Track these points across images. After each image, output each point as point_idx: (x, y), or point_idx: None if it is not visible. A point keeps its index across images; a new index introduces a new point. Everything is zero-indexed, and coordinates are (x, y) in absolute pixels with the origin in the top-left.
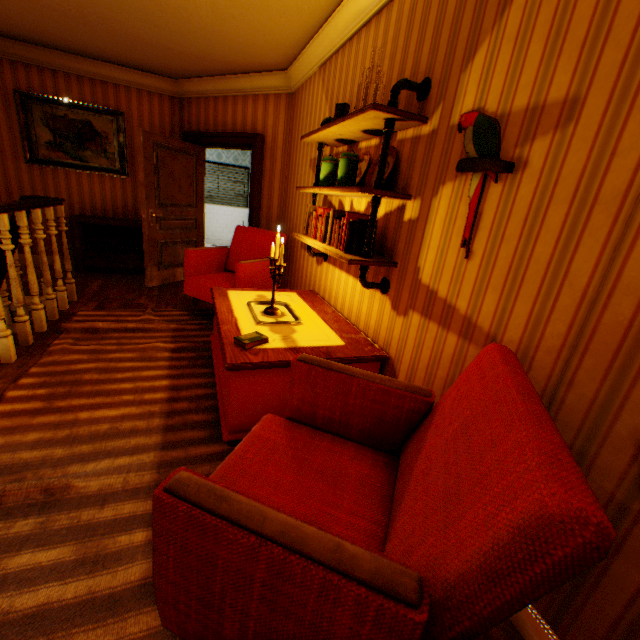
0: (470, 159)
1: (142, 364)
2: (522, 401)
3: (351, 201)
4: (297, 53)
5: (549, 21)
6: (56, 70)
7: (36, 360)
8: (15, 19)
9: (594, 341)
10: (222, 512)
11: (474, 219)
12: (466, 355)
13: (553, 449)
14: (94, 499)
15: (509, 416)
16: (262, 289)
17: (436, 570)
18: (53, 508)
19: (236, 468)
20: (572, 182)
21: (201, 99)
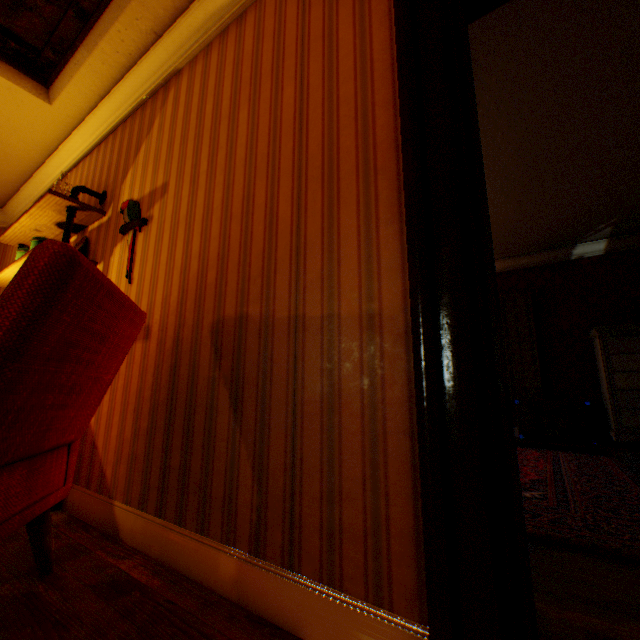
0: (127, 223)
1: None
2: None
3: None
4: (13, 193)
5: (155, 156)
6: None
7: None
8: None
9: (189, 291)
10: None
11: (133, 257)
12: (136, 352)
13: None
14: None
15: None
16: None
17: None
18: None
19: None
20: (171, 218)
21: None
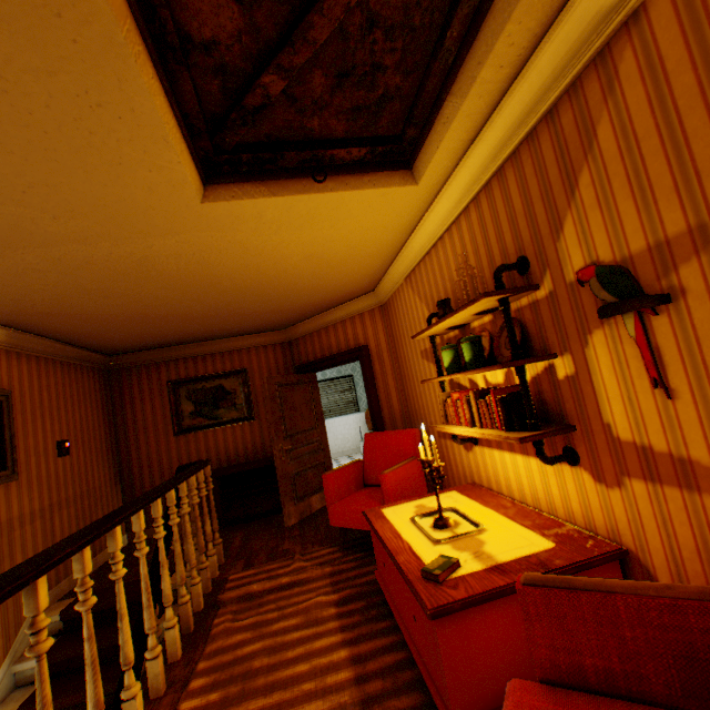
0: (610, 304)
1: (310, 630)
2: None
3: (483, 376)
4: (381, 276)
5: (625, 185)
6: (196, 356)
7: (200, 650)
8: (172, 333)
9: None
10: None
11: (651, 355)
12: None
13: None
14: None
15: None
16: (416, 496)
17: None
18: None
19: None
20: None
21: (306, 336)
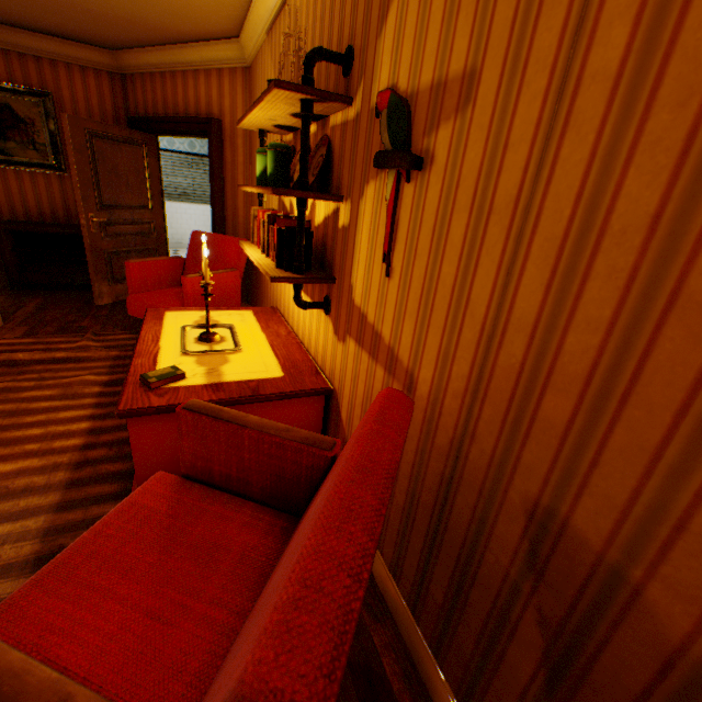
0: (385, 152)
1: (62, 403)
2: (349, 484)
3: None
4: (243, 15)
5: None
6: None
7: None
8: None
9: (492, 387)
10: None
11: (392, 228)
12: None
13: (327, 570)
14: None
15: (323, 508)
16: (211, 308)
17: None
18: None
19: (85, 550)
20: (471, 184)
21: (146, 75)
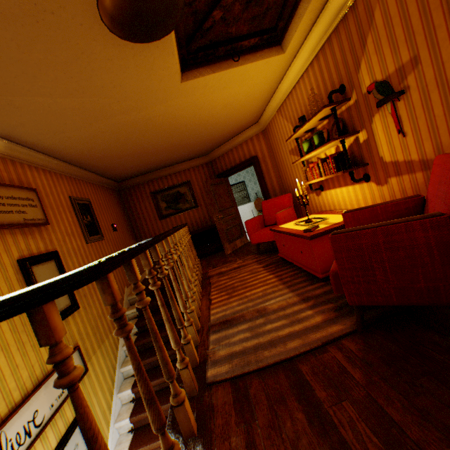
0: (380, 100)
1: (254, 274)
2: None
3: (324, 154)
4: (262, 112)
5: (386, 41)
6: (161, 177)
7: (209, 288)
8: (150, 164)
9: None
10: (355, 229)
11: (397, 120)
12: None
13: None
14: (278, 309)
15: (449, 159)
16: (294, 220)
17: (447, 211)
18: (265, 315)
19: None
20: (432, 82)
21: (219, 157)
